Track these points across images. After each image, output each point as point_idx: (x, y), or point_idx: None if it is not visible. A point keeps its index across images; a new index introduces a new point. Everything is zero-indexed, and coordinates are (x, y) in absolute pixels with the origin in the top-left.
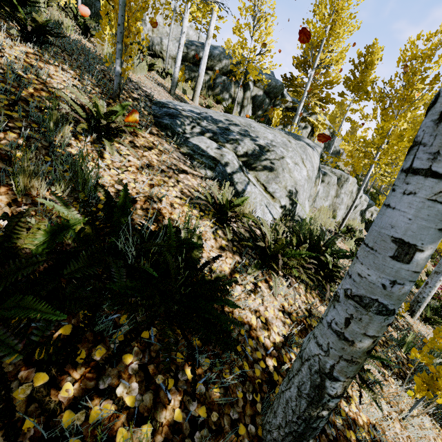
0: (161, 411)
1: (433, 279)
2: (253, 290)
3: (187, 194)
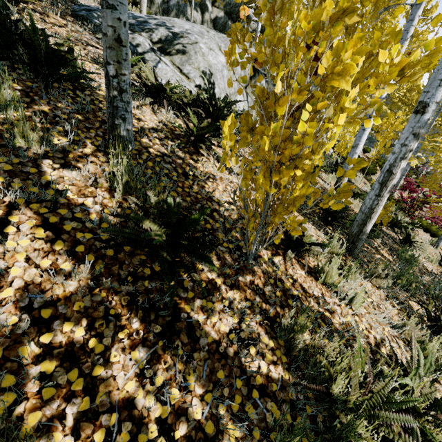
0: (35, 106)
1: (351, 153)
2: (136, 107)
3: (92, 57)
